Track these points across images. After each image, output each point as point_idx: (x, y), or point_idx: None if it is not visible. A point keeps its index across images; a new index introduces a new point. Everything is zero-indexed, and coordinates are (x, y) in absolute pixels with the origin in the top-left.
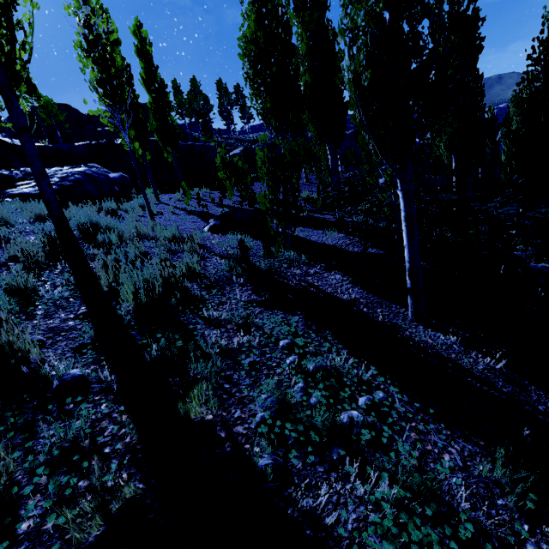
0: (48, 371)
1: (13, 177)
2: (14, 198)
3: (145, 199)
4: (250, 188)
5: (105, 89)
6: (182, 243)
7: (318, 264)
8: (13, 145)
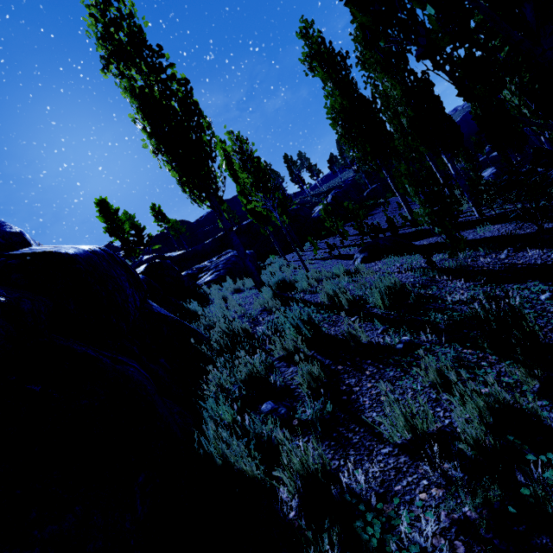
0: (382, 344)
1: (194, 274)
2: (206, 285)
3: (298, 255)
4: (365, 223)
5: (258, 187)
6: (352, 275)
7: (502, 250)
8: (170, 257)
